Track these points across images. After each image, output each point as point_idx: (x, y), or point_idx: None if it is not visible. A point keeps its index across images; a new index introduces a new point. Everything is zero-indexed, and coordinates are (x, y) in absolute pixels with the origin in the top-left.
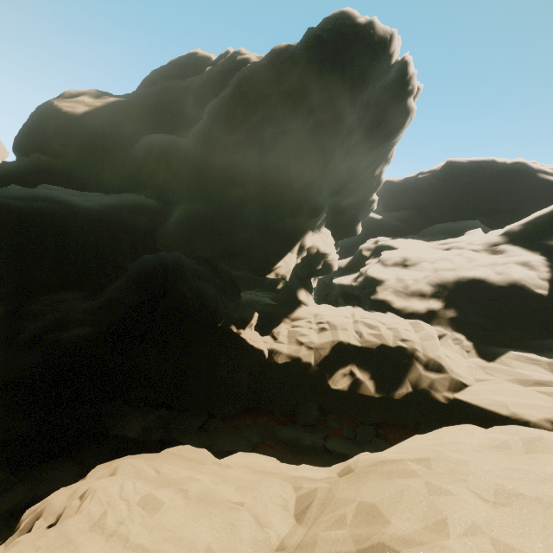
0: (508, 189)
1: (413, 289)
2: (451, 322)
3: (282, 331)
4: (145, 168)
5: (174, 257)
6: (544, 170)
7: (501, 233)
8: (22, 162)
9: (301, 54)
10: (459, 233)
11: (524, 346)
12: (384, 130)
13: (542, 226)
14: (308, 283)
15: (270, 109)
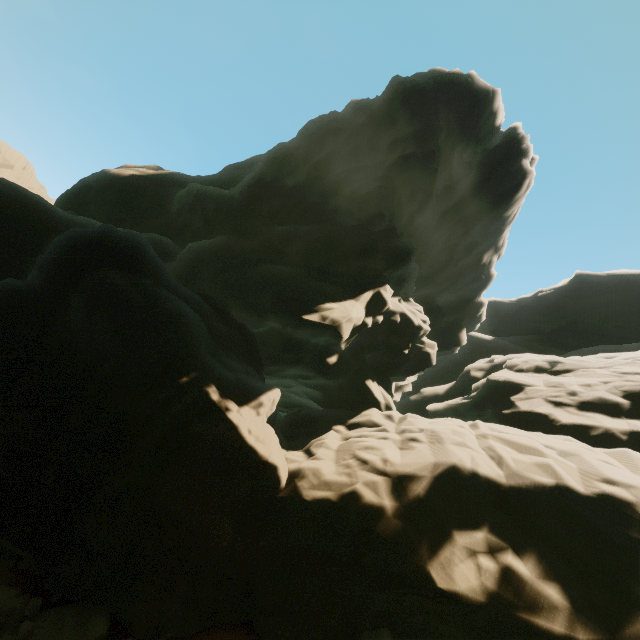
0: None
1: (586, 398)
2: None
3: (328, 441)
4: (177, 221)
5: (127, 234)
6: None
7: None
8: None
9: (383, 95)
10: None
11: None
12: (493, 189)
13: None
14: (385, 378)
15: (339, 142)
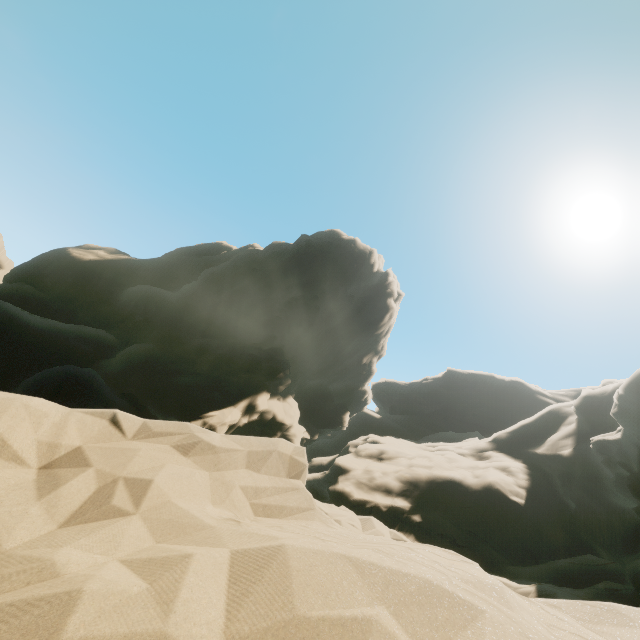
0: (512, 407)
1: (378, 481)
2: (416, 529)
3: None
4: (123, 311)
5: (85, 372)
6: (543, 393)
7: (490, 440)
8: (2, 286)
9: (292, 248)
10: (457, 442)
11: (501, 571)
12: (364, 318)
13: (526, 435)
14: None
15: (255, 280)
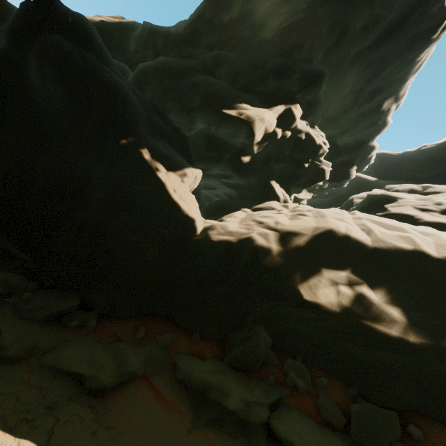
0: None
1: None
2: None
3: (236, 214)
4: (135, 58)
5: (74, 12)
6: None
7: None
8: None
9: None
10: None
11: None
12: (408, 31)
13: None
14: (286, 185)
15: None
